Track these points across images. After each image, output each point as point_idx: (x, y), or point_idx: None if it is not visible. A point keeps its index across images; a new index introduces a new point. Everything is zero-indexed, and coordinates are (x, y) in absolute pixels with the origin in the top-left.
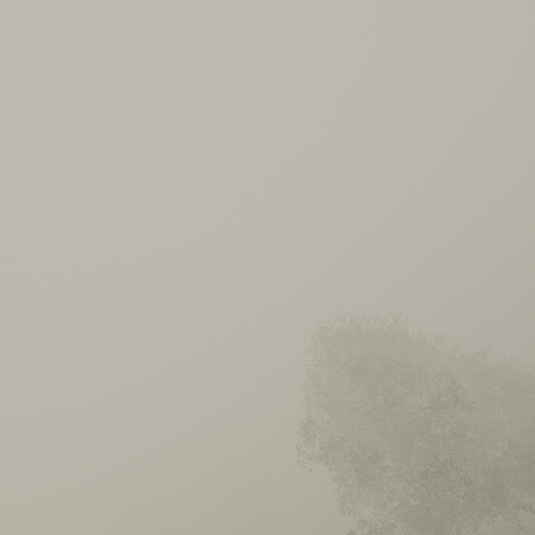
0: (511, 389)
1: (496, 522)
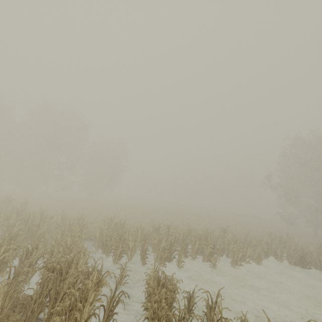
0: None
1: None
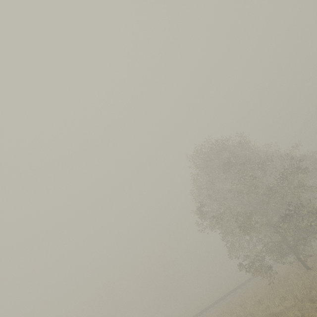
0: (316, 163)
1: (314, 244)
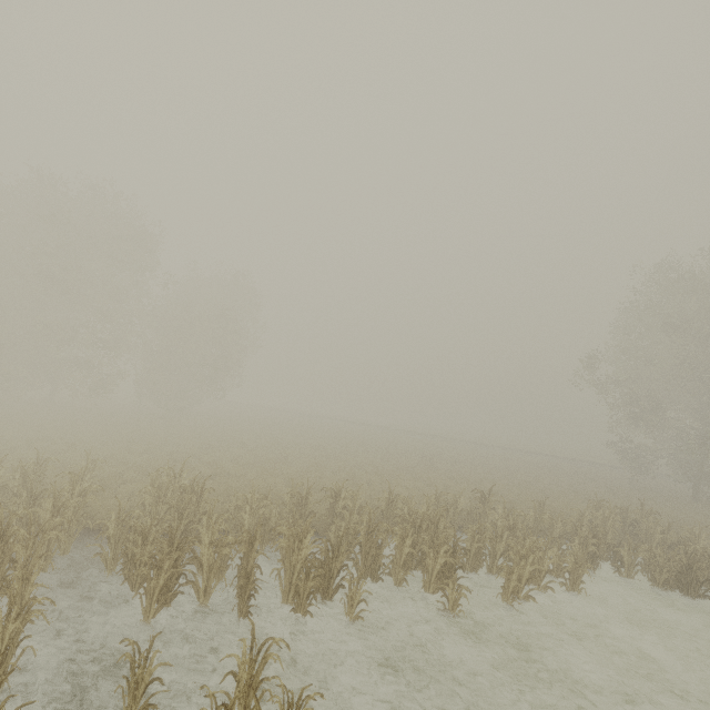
0: None
1: None
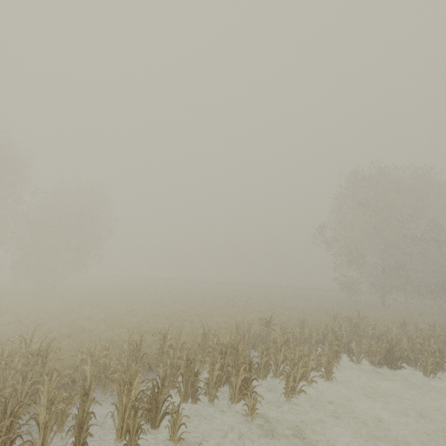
0: None
1: None
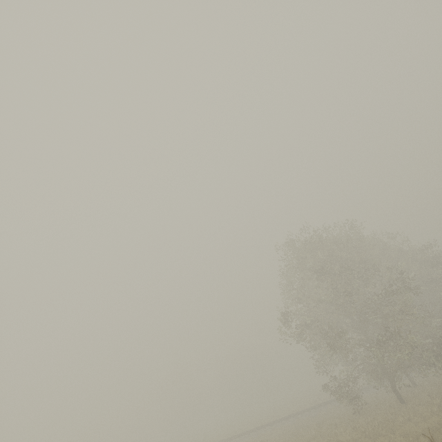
0: None
1: None
